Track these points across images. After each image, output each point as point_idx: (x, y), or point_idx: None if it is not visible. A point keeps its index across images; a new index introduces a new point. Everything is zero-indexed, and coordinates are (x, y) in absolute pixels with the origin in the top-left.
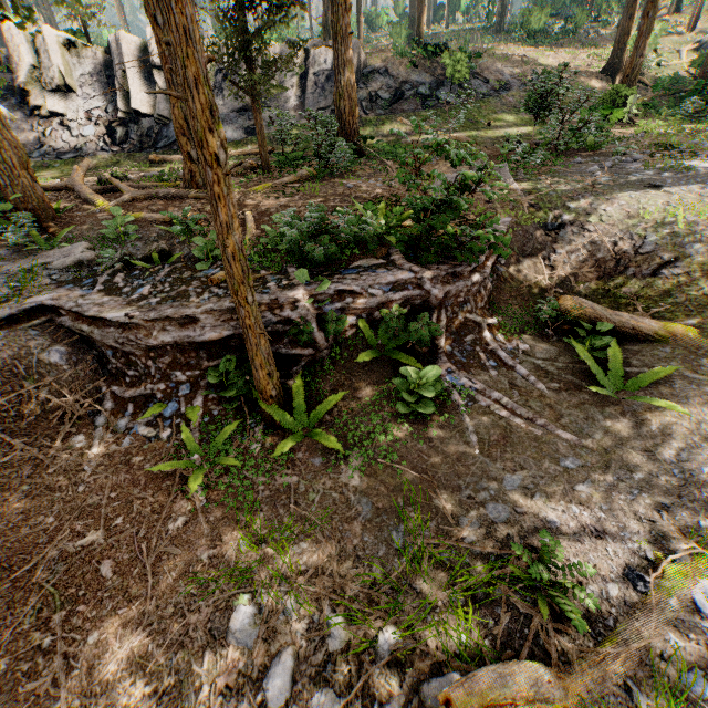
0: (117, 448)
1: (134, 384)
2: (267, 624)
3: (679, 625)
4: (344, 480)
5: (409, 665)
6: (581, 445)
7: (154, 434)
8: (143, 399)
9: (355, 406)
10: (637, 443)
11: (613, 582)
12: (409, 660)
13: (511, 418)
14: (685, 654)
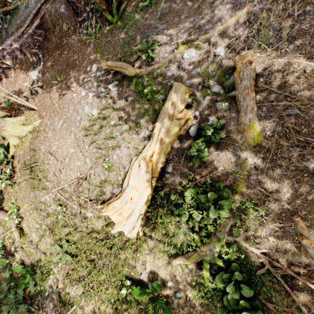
0: (80, 37)
1: (81, 16)
2: (97, 67)
3: (175, 61)
4: (120, 36)
5: (117, 73)
6: (192, 8)
7: (86, 32)
8: (84, 21)
9: (131, 10)
10: (213, 0)
11: (168, 53)
12: (117, 72)
13: (177, 1)
14: (171, 67)
